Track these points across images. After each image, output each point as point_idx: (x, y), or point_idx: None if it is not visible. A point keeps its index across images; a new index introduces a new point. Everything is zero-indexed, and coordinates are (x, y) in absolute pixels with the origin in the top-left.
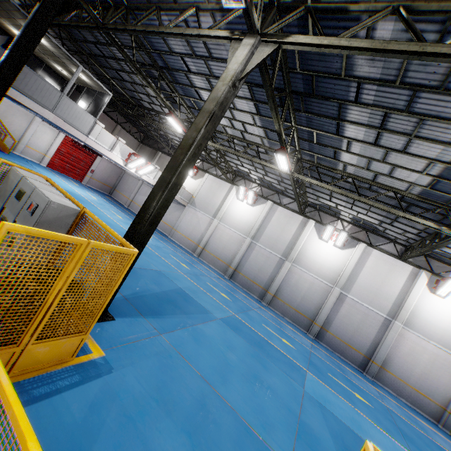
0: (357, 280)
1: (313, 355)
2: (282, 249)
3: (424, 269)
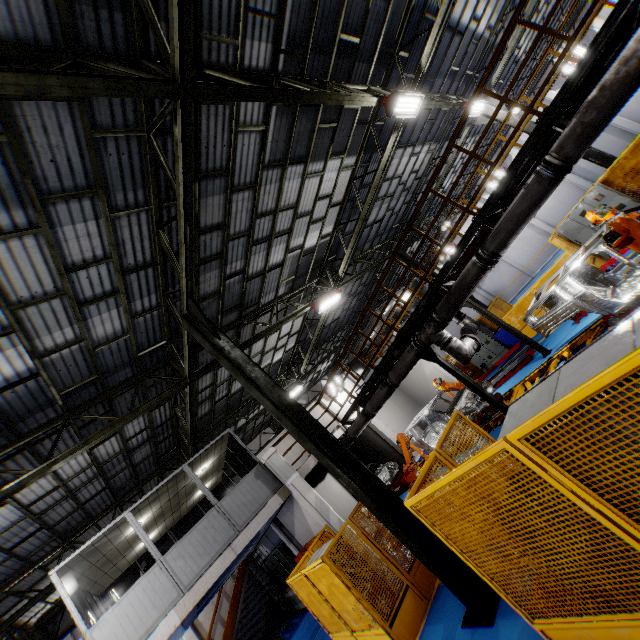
0: None
1: None
2: None
3: None
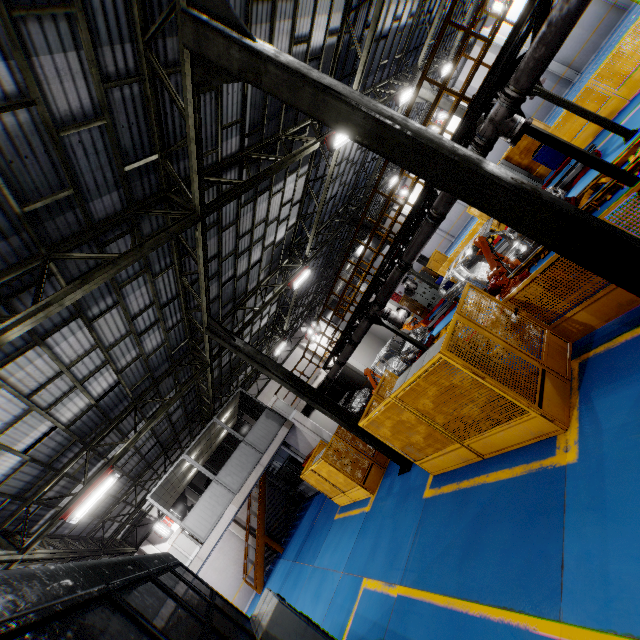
0: None
1: None
2: None
3: None
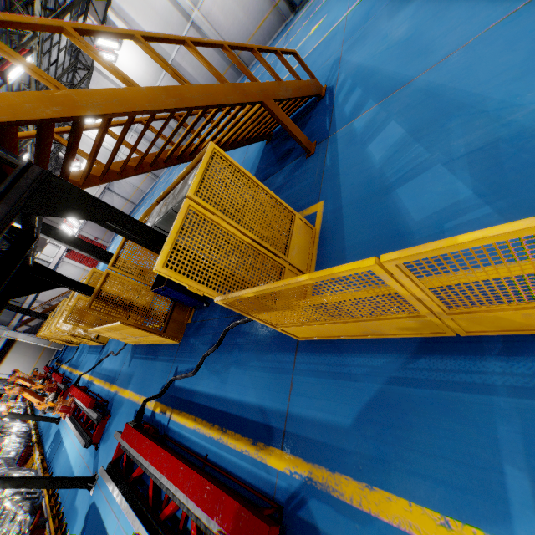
0: None
1: None
2: None
3: None
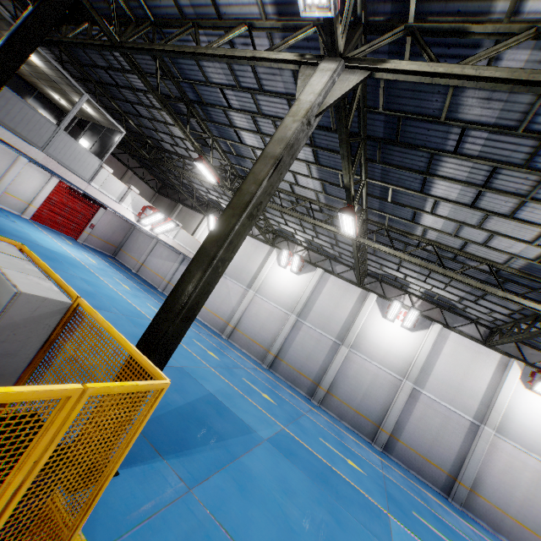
0: (433, 371)
1: (387, 481)
2: (337, 329)
3: (515, 358)
